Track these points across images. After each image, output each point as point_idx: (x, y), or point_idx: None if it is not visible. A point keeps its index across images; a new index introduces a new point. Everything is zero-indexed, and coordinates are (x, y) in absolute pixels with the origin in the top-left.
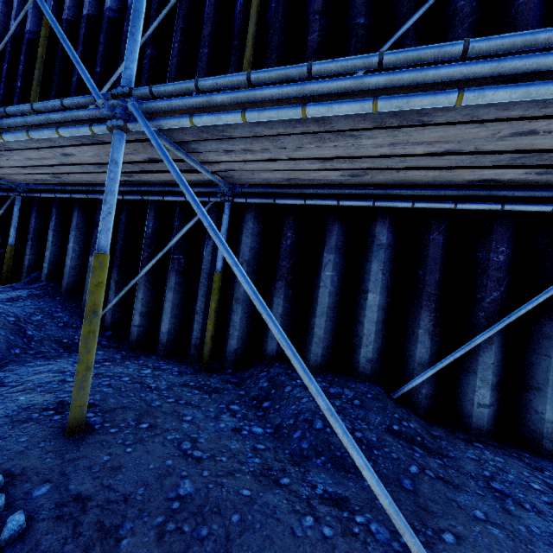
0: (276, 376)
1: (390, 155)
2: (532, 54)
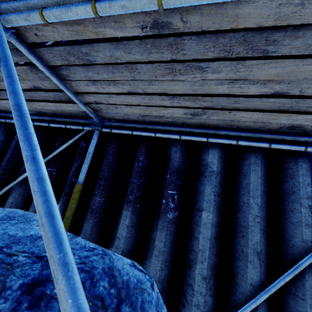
0: None
1: None
2: None
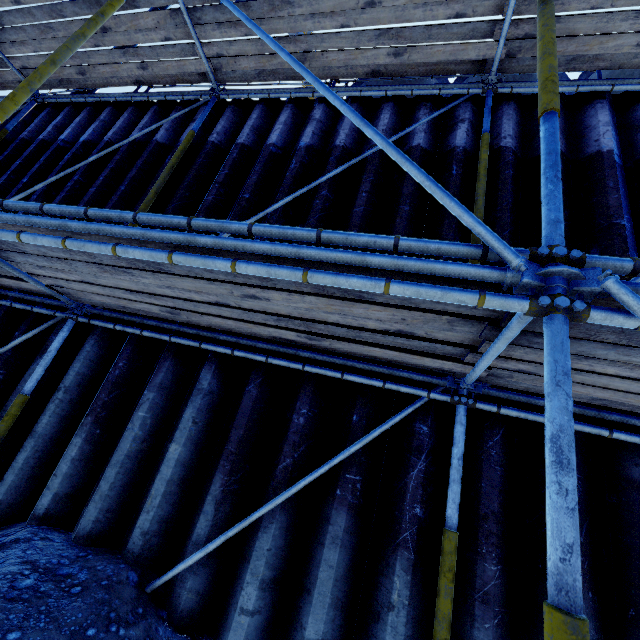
0: (10, 542)
1: (181, 298)
2: (165, 231)
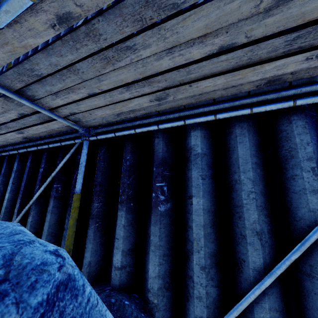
0: None
1: None
2: None
